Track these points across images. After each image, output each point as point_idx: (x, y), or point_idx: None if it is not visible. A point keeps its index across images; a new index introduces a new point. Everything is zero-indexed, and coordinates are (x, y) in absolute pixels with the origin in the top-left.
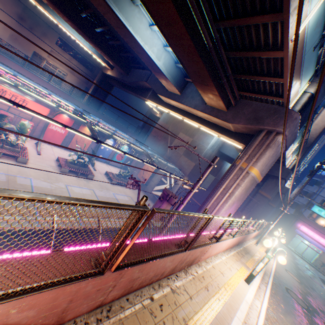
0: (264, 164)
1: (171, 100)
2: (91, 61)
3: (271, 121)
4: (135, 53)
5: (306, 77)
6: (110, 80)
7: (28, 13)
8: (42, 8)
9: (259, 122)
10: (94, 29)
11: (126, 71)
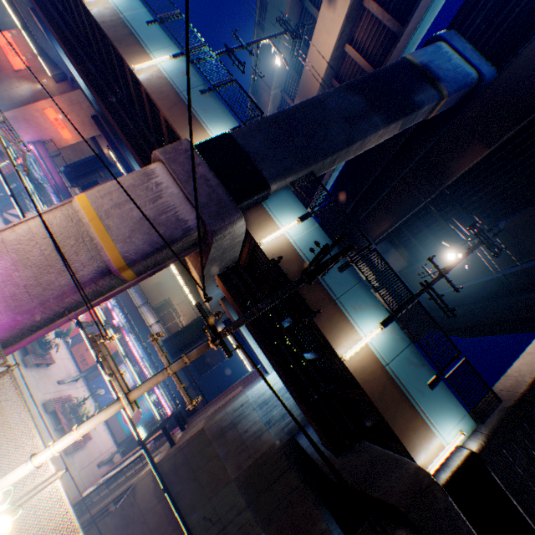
0: (111, 196)
1: None
2: None
3: None
4: None
5: (219, 124)
6: None
7: None
8: None
9: None
10: None
11: None
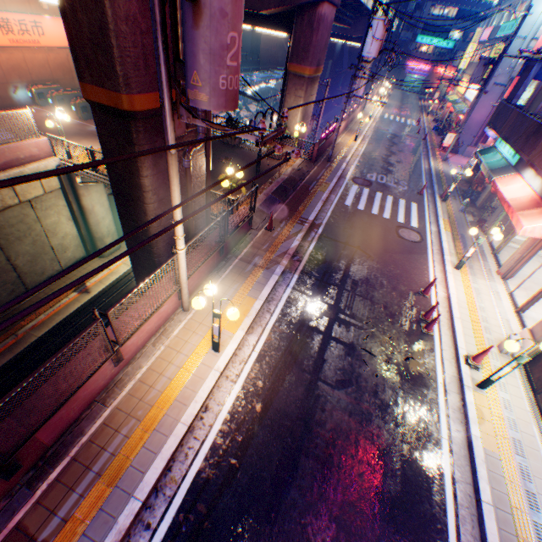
0: None
1: None
2: None
3: None
4: None
5: None
6: None
7: None
8: None
9: None
10: None
11: None
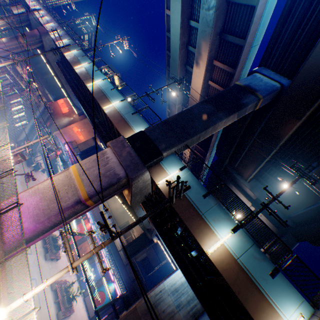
0: (86, 164)
1: None
2: None
3: None
4: None
5: (140, 126)
6: None
7: None
8: None
9: None
10: None
11: None
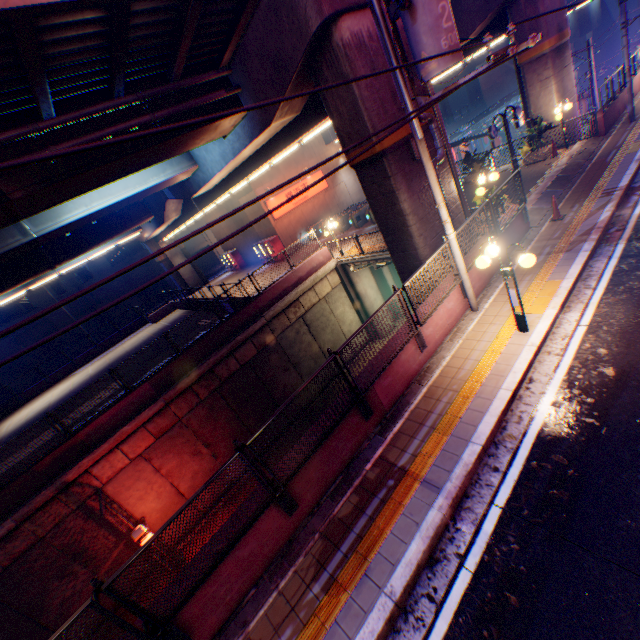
0: None
1: None
2: None
3: None
4: None
5: None
6: None
7: None
8: None
9: None
10: None
11: None
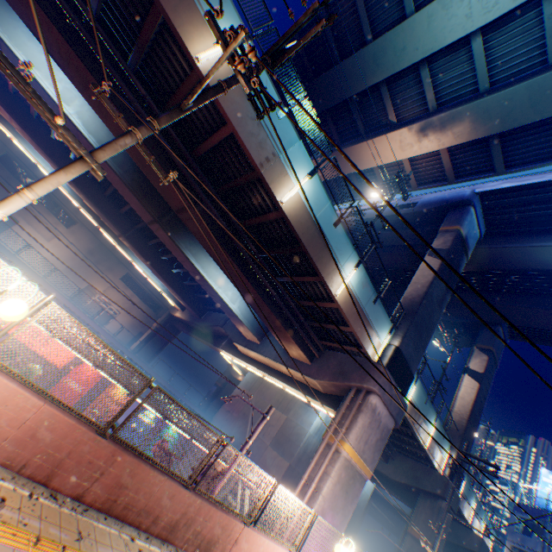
0: (361, 437)
1: (248, 349)
2: (160, 299)
3: (357, 374)
4: (209, 294)
5: (383, 328)
6: (177, 323)
7: (102, 248)
8: (122, 248)
9: (346, 376)
10: (172, 269)
11: (200, 312)
